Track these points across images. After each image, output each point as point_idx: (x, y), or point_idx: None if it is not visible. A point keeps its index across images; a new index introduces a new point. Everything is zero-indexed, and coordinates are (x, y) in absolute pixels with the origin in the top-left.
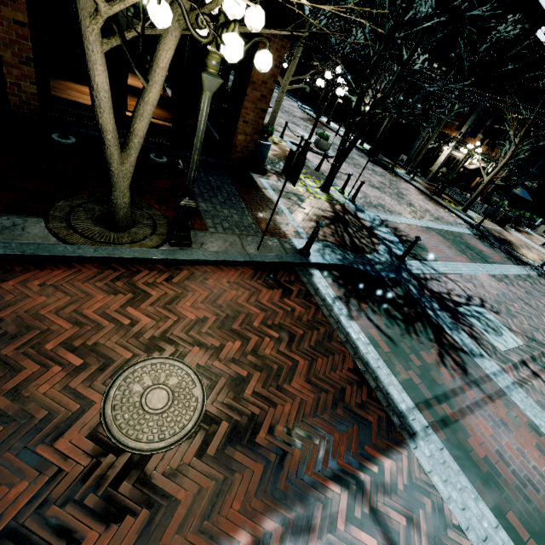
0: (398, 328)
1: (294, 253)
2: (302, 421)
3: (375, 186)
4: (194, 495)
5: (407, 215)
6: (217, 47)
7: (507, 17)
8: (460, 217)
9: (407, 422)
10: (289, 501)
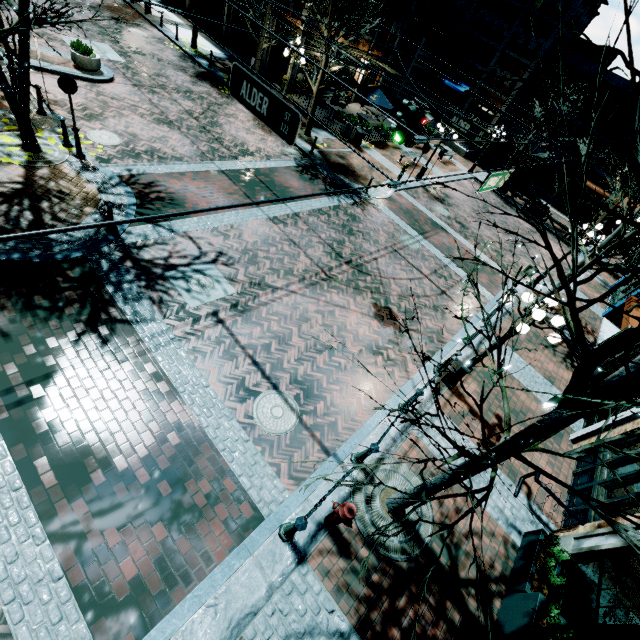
0: (32, 319)
1: None
2: None
3: (169, 119)
4: None
5: (193, 159)
6: None
7: None
8: (295, 145)
9: None
10: None
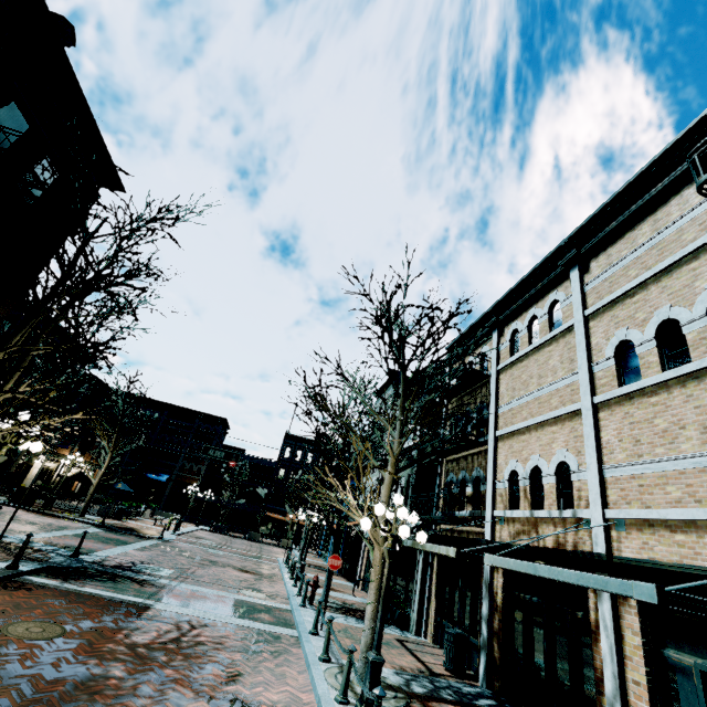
0: (110, 583)
1: (5, 570)
2: (105, 615)
3: None
4: (92, 636)
5: (41, 531)
6: (15, 444)
7: None
8: (83, 521)
9: (146, 603)
10: (126, 627)
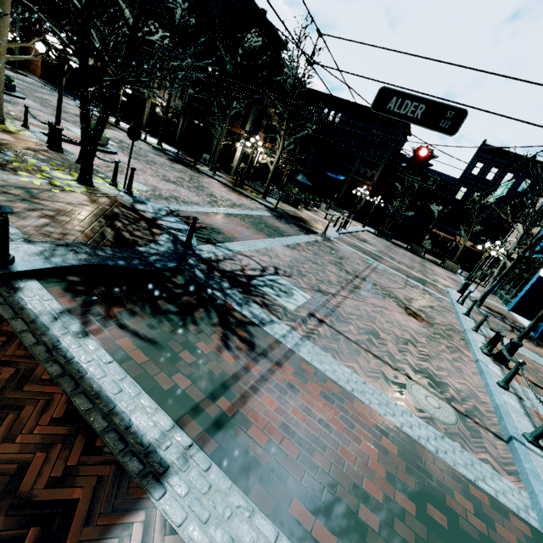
0: (169, 324)
1: None
2: None
3: (171, 180)
4: None
5: (206, 205)
6: None
7: (251, 31)
8: (261, 203)
9: (156, 458)
10: None
